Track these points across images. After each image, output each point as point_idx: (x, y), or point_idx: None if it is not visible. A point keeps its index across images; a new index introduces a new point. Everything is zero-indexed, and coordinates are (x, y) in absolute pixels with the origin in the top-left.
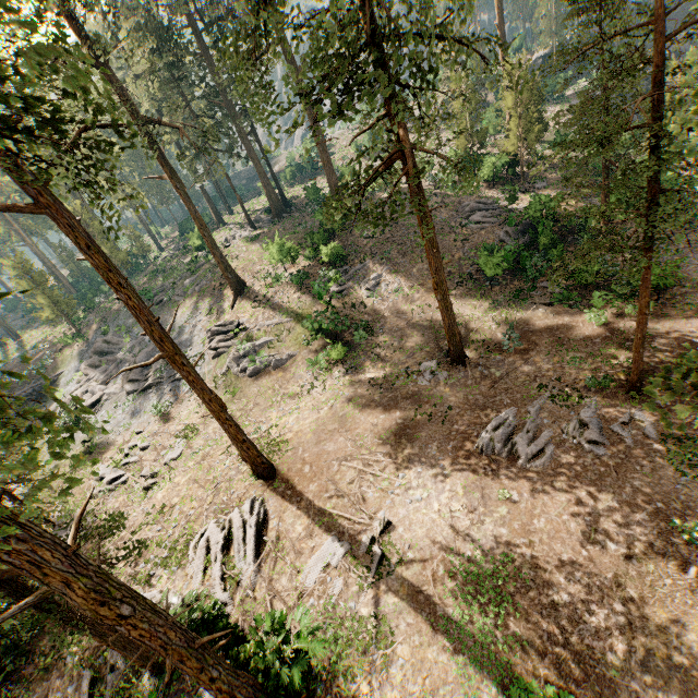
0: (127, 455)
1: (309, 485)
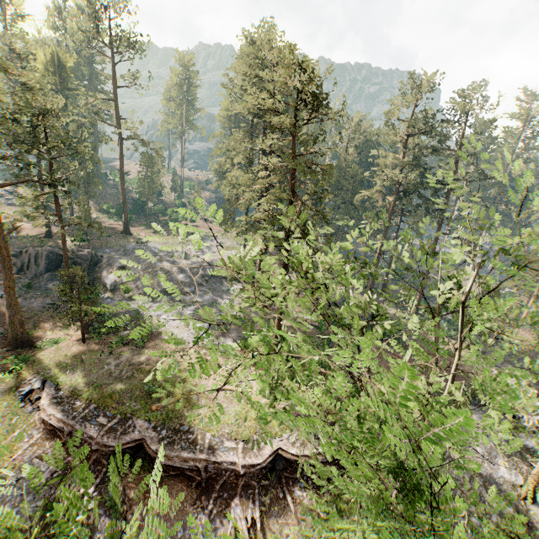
0: None
1: None
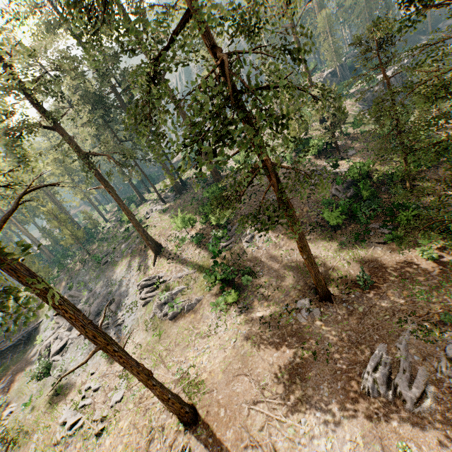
0: (83, 397)
1: (226, 432)
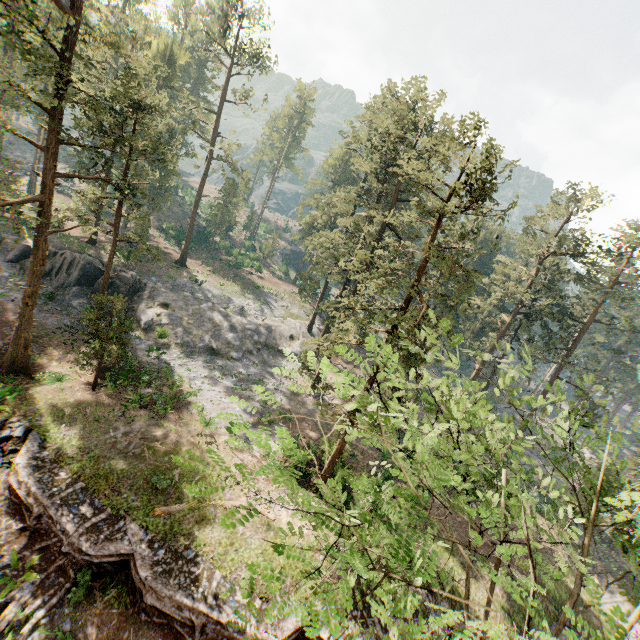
0: None
1: None
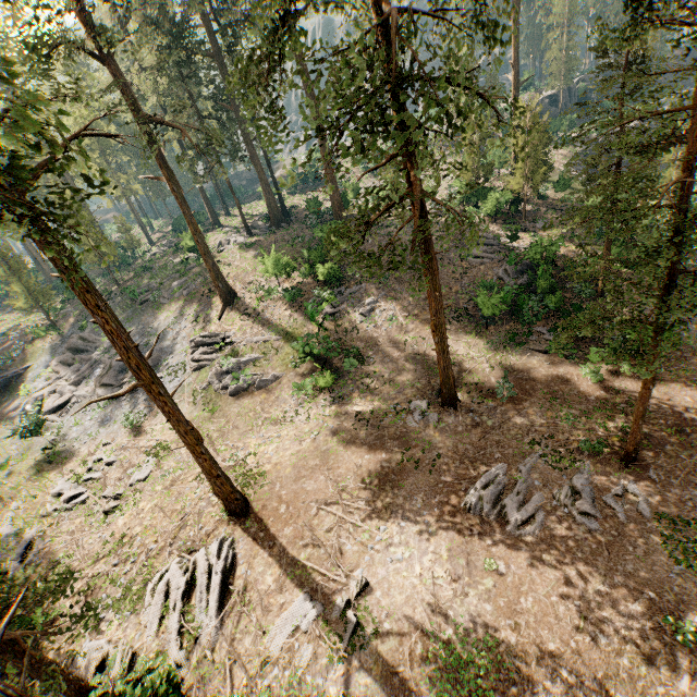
0: (90, 469)
1: (283, 529)
